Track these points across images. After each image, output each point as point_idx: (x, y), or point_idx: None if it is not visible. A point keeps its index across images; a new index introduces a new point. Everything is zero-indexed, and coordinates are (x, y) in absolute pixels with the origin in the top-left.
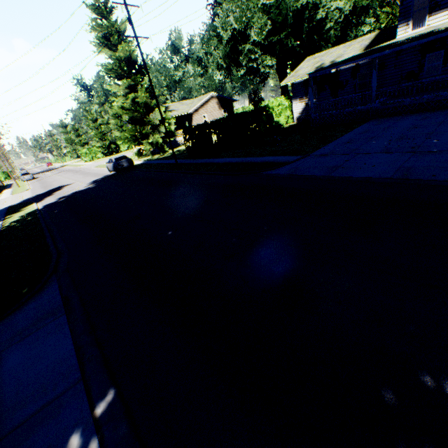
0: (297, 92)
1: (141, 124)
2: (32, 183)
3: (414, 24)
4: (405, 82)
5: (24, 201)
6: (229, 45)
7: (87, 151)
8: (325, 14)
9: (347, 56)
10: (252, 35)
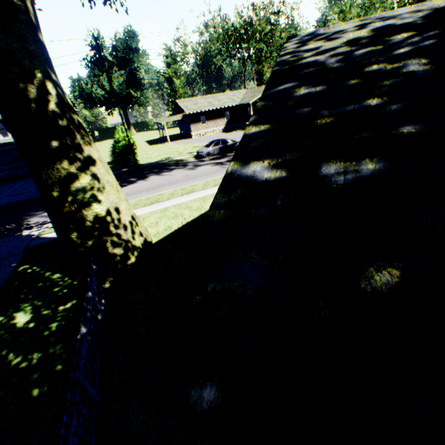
0: None
1: None
2: None
3: (4, 135)
4: (18, 162)
5: None
6: None
7: None
8: None
9: None
10: None
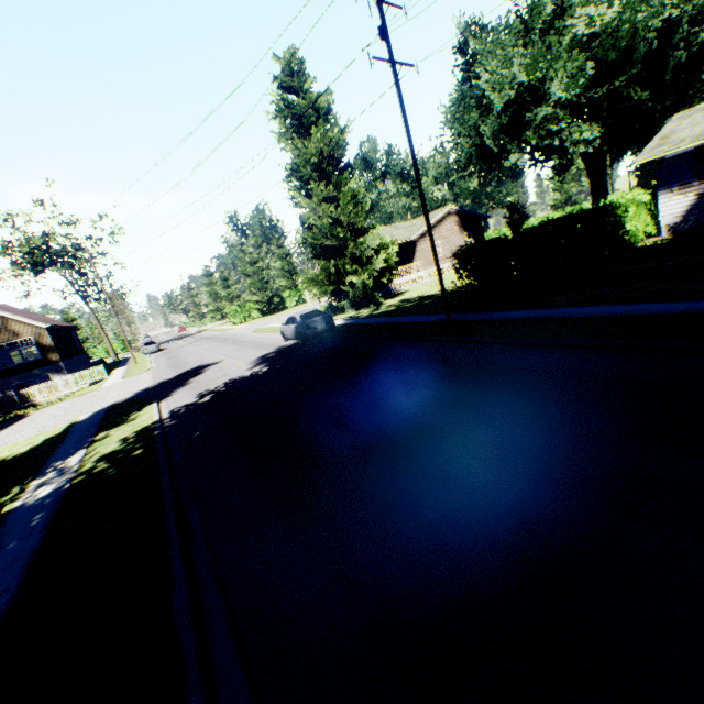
0: (672, 175)
1: (339, 258)
2: (156, 358)
3: None
4: None
5: (137, 396)
6: (508, 113)
7: (238, 308)
8: None
9: None
10: (554, 90)
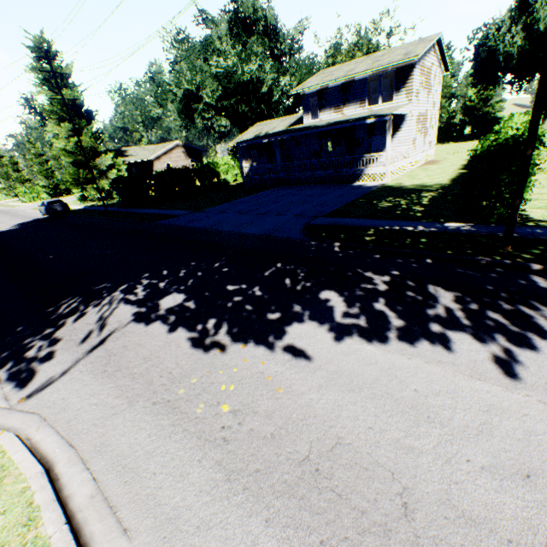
0: (243, 154)
1: (87, 168)
2: None
3: (313, 116)
4: (314, 158)
5: None
6: (183, 103)
7: (27, 190)
8: (271, 88)
9: (277, 130)
10: (204, 97)
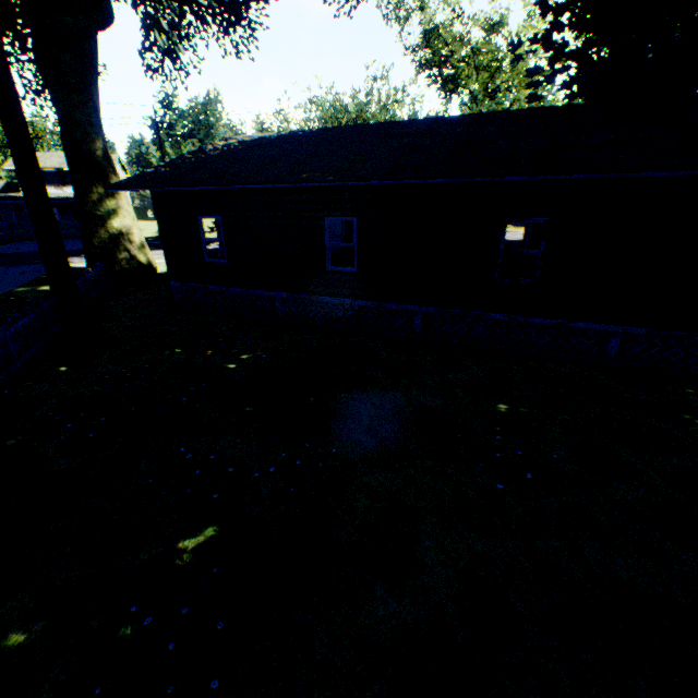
0: None
1: None
2: None
3: None
4: None
5: None
6: None
7: None
8: None
9: None
10: None
